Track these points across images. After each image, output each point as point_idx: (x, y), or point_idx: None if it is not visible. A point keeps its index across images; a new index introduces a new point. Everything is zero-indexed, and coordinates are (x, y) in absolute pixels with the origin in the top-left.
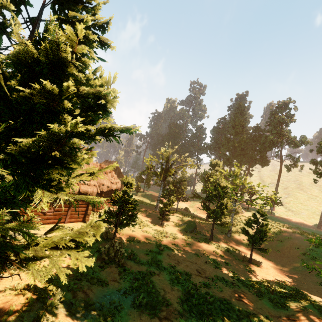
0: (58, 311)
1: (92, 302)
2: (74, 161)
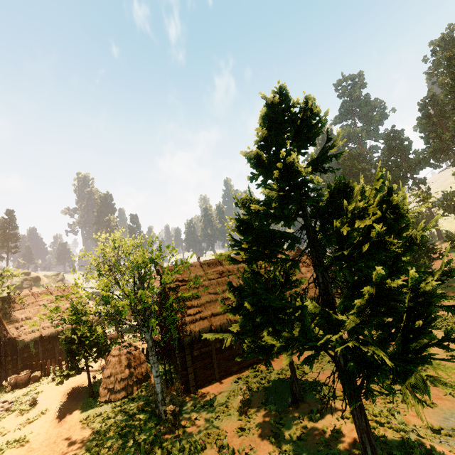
0: (414, 437)
1: (438, 427)
2: (450, 276)
